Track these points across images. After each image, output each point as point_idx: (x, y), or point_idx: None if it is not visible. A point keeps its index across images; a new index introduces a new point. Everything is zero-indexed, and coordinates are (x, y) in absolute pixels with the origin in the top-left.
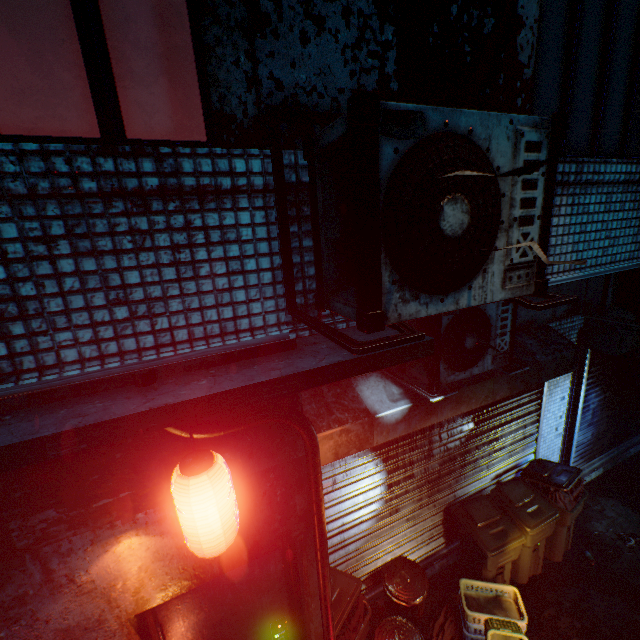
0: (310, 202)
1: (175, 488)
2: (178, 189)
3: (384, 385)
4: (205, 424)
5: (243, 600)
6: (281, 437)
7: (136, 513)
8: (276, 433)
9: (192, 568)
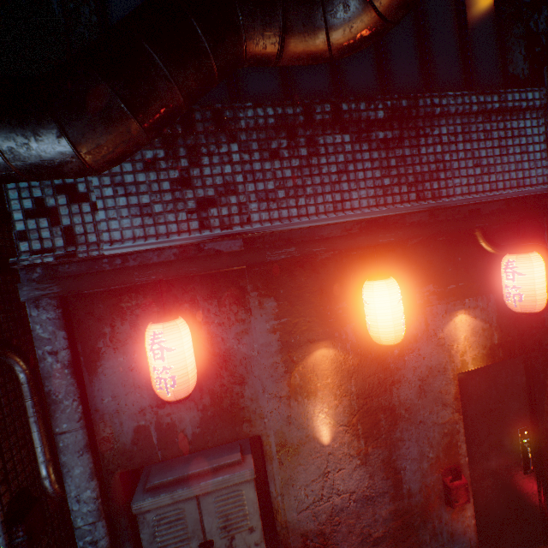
0: None
1: (517, 261)
2: (504, 109)
3: None
4: (501, 245)
5: (501, 400)
6: None
7: (464, 299)
8: None
9: (488, 348)
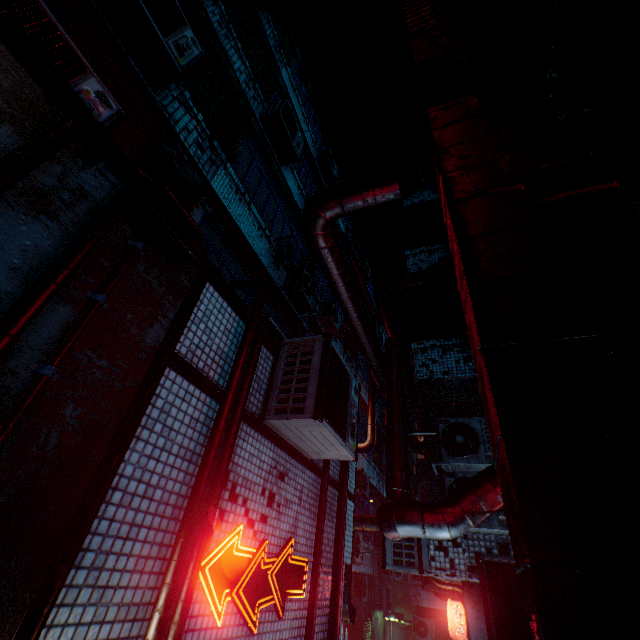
0: None
1: None
2: None
3: None
4: None
5: None
6: None
7: None
8: None
9: None
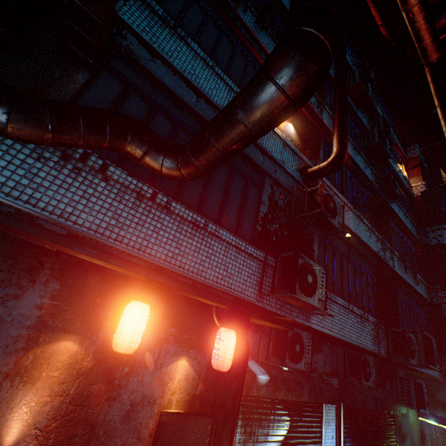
0: (274, 266)
1: (224, 331)
2: (246, 251)
3: (257, 365)
4: (224, 322)
5: None
6: (238, 346)
7: (191, 348)
8: (237, 343)
9: (191, 396)
